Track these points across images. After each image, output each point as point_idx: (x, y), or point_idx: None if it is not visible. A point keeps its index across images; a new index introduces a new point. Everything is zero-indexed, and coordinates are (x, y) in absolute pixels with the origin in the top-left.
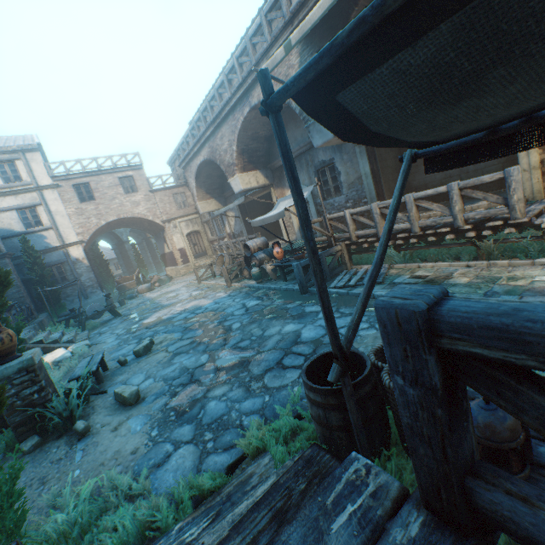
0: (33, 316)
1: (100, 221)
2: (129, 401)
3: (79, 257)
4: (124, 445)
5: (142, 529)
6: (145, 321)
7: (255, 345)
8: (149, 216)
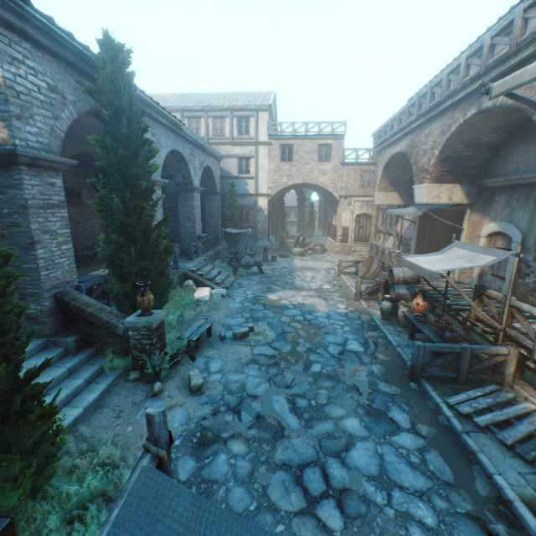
0: (217, 243)
1: (288, 181)
2: (191, 389)
3: (262, 207)
4: None
5: None
6: (269, 295)
7: (305, 414)
8: (329, 187)
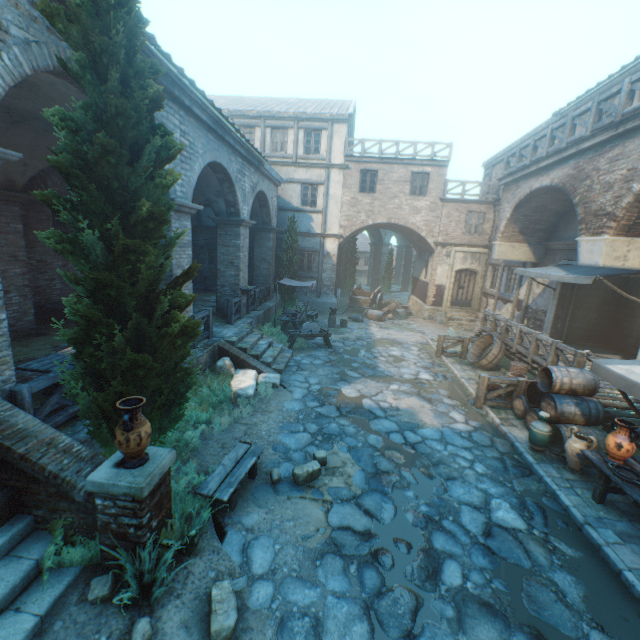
0: (268, 297)
1: (367, 220)
2: None
3: (330, 252)
4: None
5: None
6: (343, 388)
7: None
8: (422, 231)
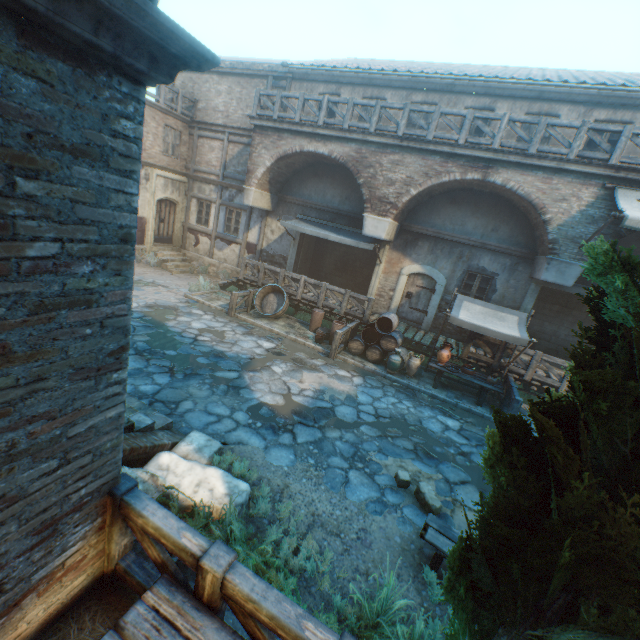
0: None
1: None
2: None
3: None
4: None
5: None
6: (261, 398)
7: None
8: None
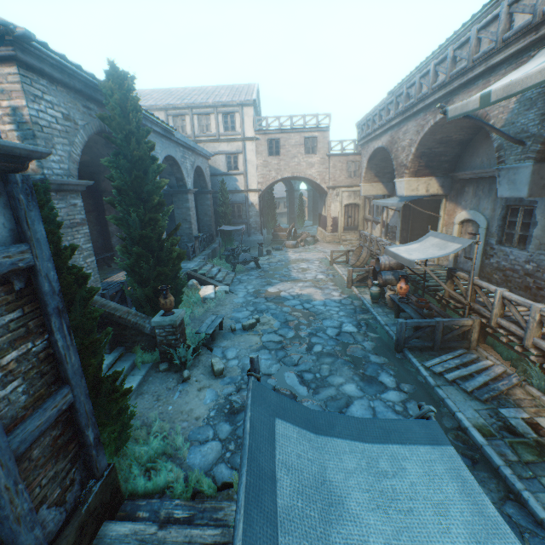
0: (212, 241)
1: (277, 176)
2: (215, 374)
3: (254, 202)
4: (196, 408)
5: (169, 482)
6: (269, 288)
7: (312, 385)
8: (317, 179)
